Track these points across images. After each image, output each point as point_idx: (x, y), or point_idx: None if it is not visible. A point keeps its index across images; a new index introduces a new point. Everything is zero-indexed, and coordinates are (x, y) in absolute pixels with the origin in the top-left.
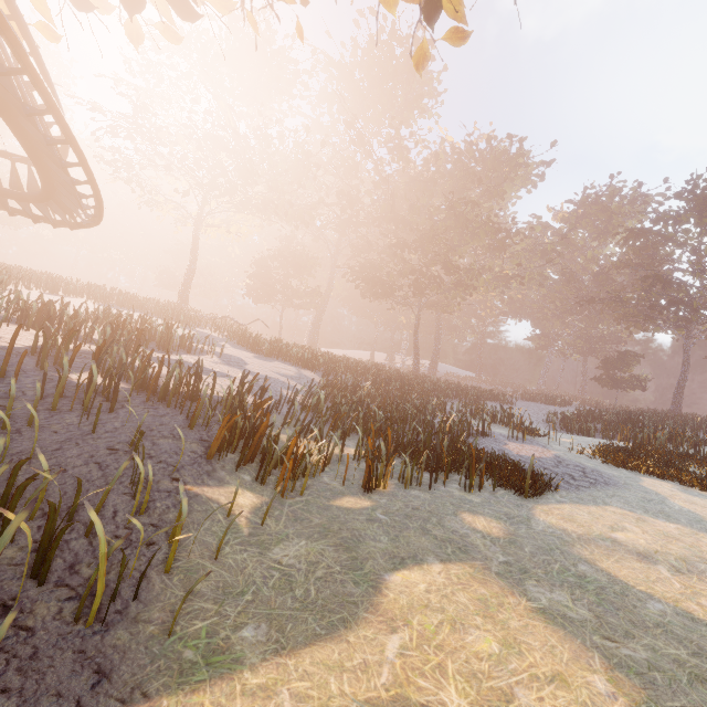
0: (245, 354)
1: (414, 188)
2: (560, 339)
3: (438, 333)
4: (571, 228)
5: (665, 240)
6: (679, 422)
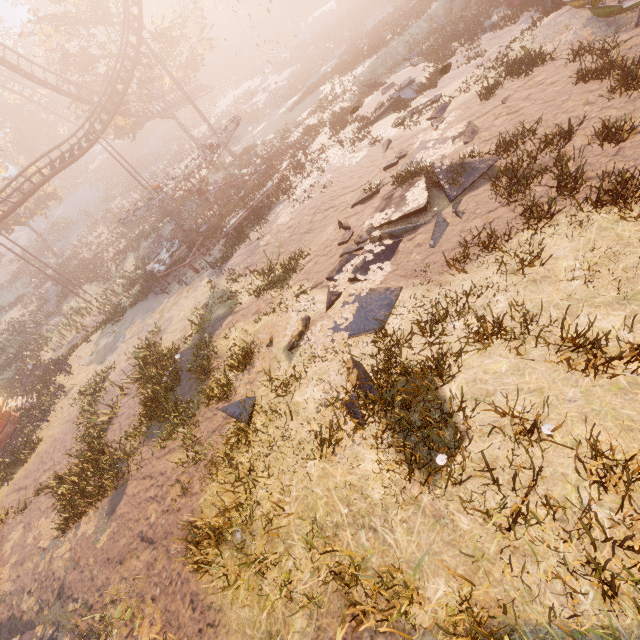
0: (274, 77)
1: None
2: None
3: None
4: None
5: None
6: None
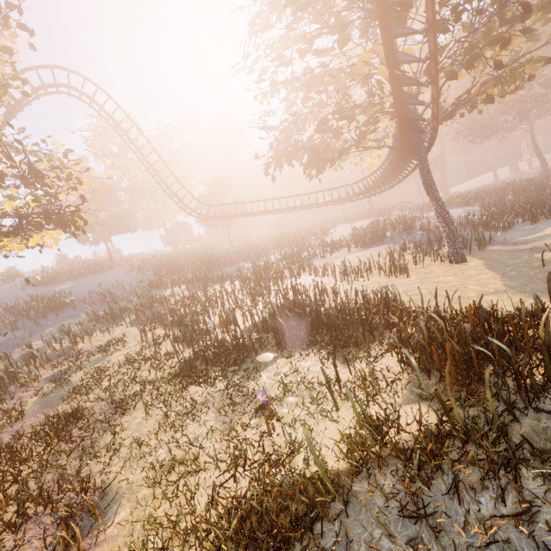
0: (430, 213)
1: None
2: None
3: None
4: None
5: None
6: None
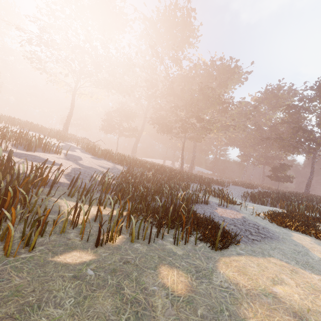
0: (86, 155)
1: (184, 80)
2: (252, 157)
3: (194, 151)
4: (259, 103)
5: (304, 110)
6: (309, 199)
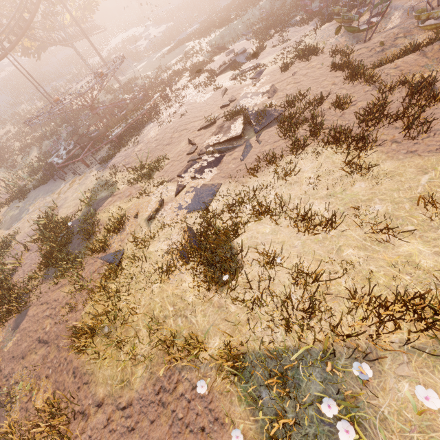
0: (154, 29)
1: None
2: None
3: None
4: None
5: None
6: None
